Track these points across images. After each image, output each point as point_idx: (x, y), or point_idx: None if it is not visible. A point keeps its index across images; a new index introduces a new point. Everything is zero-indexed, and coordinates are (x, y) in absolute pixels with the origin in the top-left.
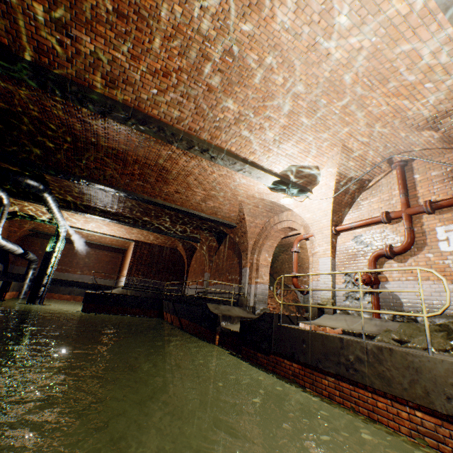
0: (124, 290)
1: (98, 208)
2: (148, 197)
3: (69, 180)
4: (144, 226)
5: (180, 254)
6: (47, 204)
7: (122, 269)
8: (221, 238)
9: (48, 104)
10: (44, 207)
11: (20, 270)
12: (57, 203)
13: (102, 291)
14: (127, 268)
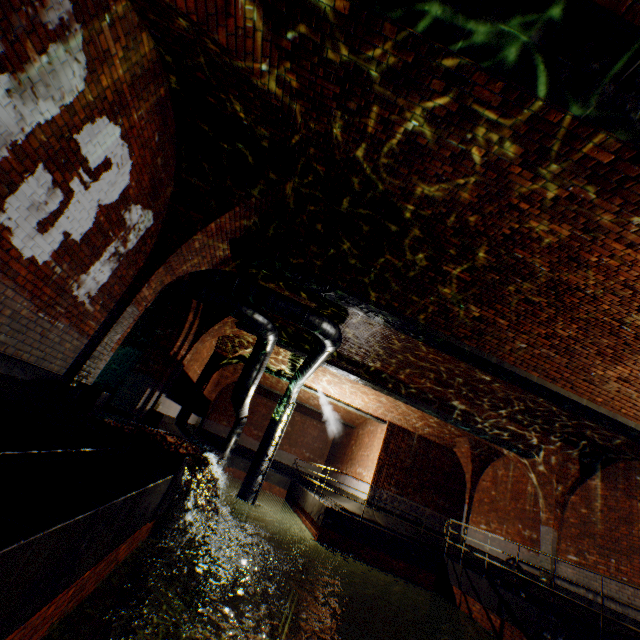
0: (369, 510)
1: (382, 372)
2: (537, 379)
3: (402, 332)
4: (440, 412)
5: (457, 460)
6: (320, 358)
7: (342, 457)
8: (591, 461)
9: (546, 194)
10: (287, 355)
11: (212, 426)
12: (328, 357)
13: (344, 508)
14: (373, 468)
